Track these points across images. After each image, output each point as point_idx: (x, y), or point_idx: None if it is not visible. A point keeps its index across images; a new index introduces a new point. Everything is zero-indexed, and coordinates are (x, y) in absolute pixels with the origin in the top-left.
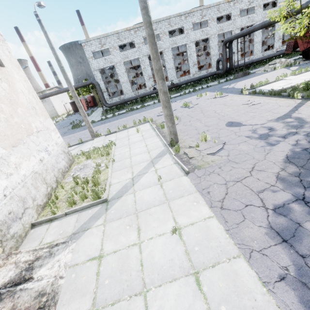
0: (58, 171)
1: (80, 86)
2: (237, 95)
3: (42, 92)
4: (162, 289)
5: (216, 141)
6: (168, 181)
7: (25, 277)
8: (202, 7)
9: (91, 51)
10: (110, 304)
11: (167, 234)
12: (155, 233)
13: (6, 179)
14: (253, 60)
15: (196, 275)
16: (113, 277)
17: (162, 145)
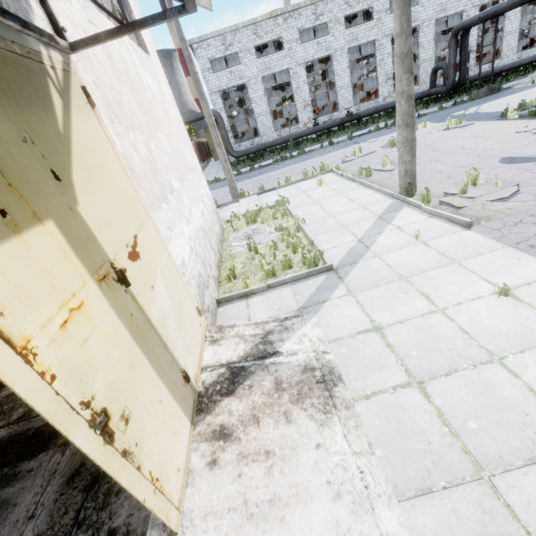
0: (217, 237)
1: (192, 120)
2: (494, 121)
3: None
4: (528, 355)
5: (498, 183)
6: (436, 238)
7: (268, 351)
8: None
9: (207, 57)
10: (442, 374)
11: (488, 298)
12: (461, 298)
13: (187, 226)
14: (502, 66)
15: None
16: (422, 348)
17: (384, 198)
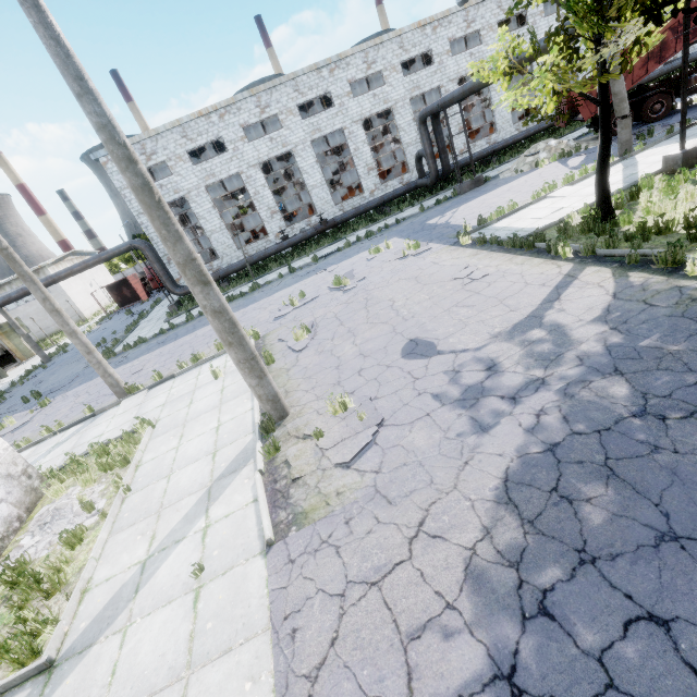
0: None
1: (106, 258)
2: (449, 247)
3: (37, 271)
4: None
5: (363, 416)
6: (218, 578)
7: None
8: (364, 45)
9: None
10: None
11: None
12: None
13: None
14: (494, 145)
15: None
16: None
17: (250, 427)
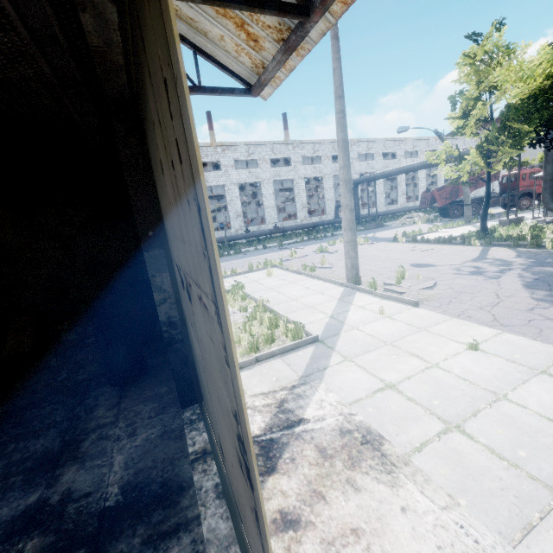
0: None
1: None
2: (391, 243)
3: None
4: (520, 390)
5: (420, 278)
6: (397, 314)
7: (292, 419)
8: (314, 141)
9: None
10: (470, 416)
11: (464, 353)
12: (444, 354)
13: None
14: (379, 212)
15: (546, 373)
16: (440, 397)
17: (335, 286)
